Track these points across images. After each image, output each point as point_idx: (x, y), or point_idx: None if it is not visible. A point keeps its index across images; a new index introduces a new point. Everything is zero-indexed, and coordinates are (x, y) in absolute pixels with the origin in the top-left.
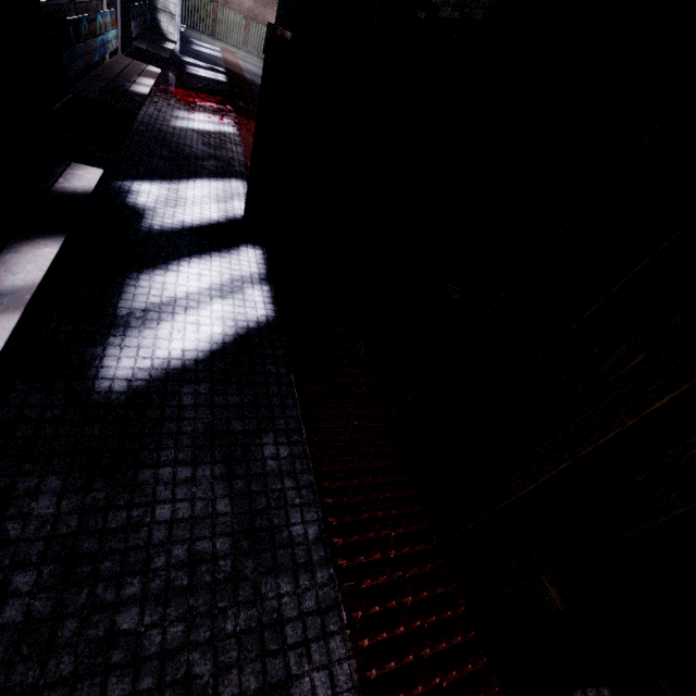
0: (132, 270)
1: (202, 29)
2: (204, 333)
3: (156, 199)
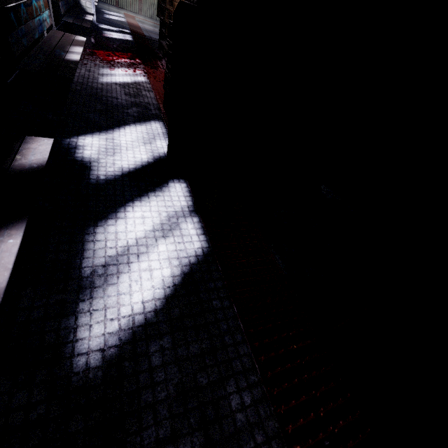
0: (88, 224)
1: (109, 2)
2: (157, 278)
3: (97, 150)
